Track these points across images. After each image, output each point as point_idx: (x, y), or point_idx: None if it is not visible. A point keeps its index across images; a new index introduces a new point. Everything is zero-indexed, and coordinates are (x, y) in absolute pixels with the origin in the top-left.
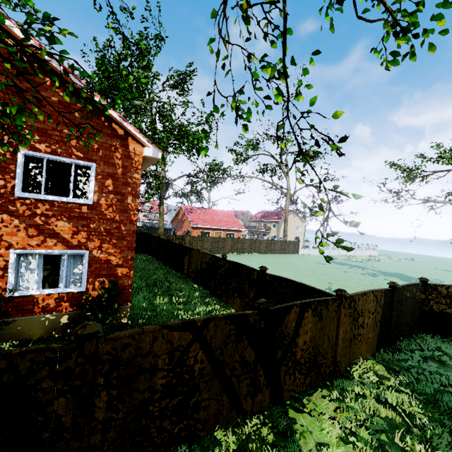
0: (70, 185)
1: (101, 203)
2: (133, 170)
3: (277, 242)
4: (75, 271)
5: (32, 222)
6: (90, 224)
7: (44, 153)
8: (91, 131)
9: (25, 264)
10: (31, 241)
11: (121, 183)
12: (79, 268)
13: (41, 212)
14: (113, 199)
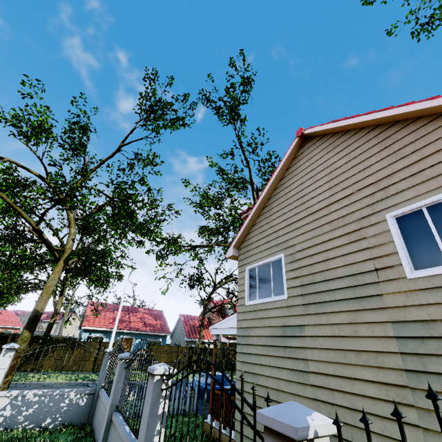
0: None
1: None
2: None
3: None
4: None
5: None
6: None
7: None
8: None
9: None
10: None
11: None
12: None
13: None
14: None
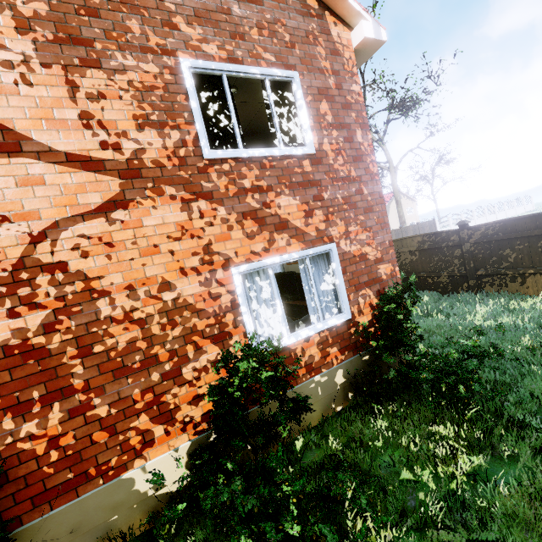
0: (274, 122)
1: (325, 150)
2: (348, 78)
3: (408, 229)
4: (323, 288)
5: (243, 207)
6: (321, 194)
7: (219, 63)
8: (271, 6)
9: (254, 293)
10: (253, 246)
11: (339, 107)
12: (326, 282)
13: (250, 185)
14: (337, 139)
